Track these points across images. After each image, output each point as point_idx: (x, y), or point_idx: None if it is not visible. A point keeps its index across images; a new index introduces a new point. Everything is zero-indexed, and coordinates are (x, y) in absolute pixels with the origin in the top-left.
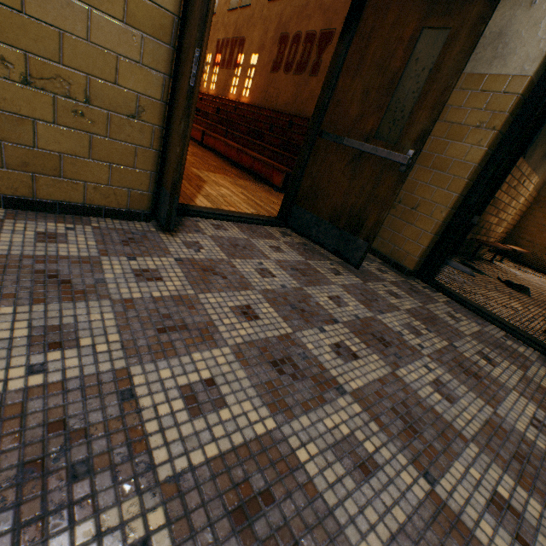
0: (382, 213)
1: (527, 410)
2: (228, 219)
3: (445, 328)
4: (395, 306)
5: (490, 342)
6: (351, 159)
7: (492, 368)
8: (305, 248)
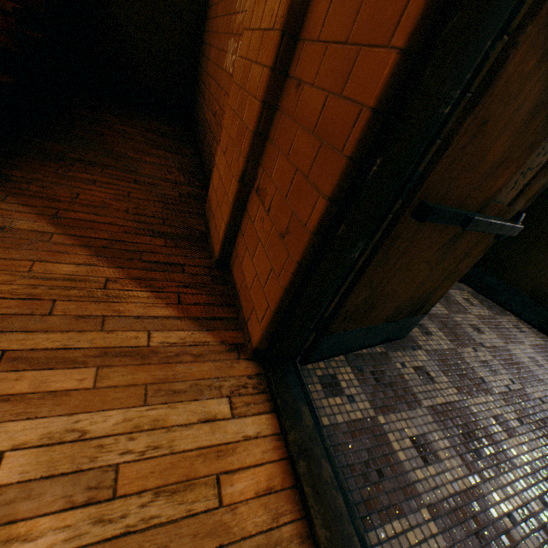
0: (452, 284)
1: (523, 356)
2: (364, 542)
3: (455, 327)
4: (452, 350)
5: (444, 302)
6: (449, 240)
7: (488, 337)
8: (373, 377)
